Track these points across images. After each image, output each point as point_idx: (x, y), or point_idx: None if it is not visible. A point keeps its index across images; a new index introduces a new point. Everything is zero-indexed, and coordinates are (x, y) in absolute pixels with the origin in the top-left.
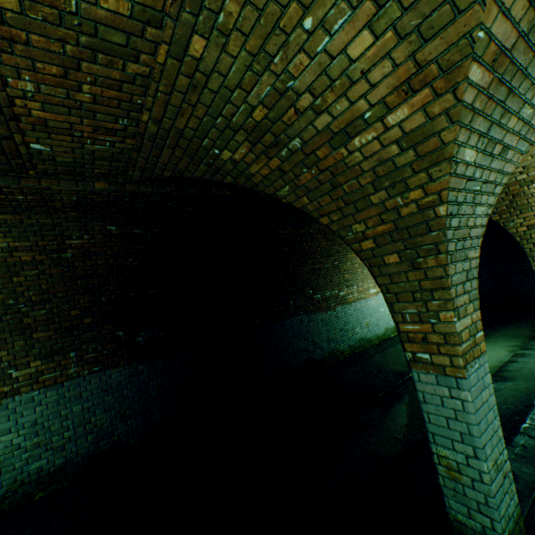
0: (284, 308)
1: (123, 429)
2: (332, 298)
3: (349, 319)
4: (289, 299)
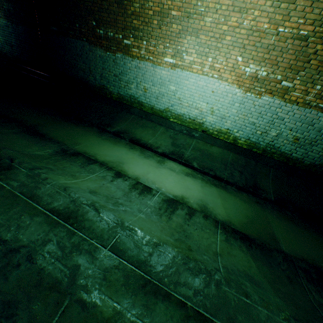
0: (72, 28)
1: (7, 49)
2: (114, 41)
3: (127, 72)
4: (76, 22)
